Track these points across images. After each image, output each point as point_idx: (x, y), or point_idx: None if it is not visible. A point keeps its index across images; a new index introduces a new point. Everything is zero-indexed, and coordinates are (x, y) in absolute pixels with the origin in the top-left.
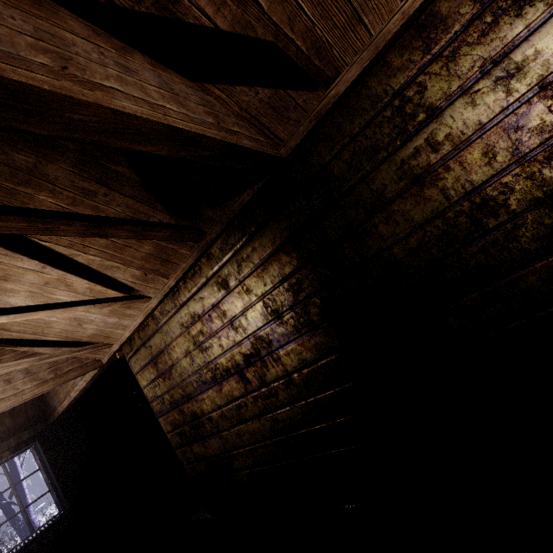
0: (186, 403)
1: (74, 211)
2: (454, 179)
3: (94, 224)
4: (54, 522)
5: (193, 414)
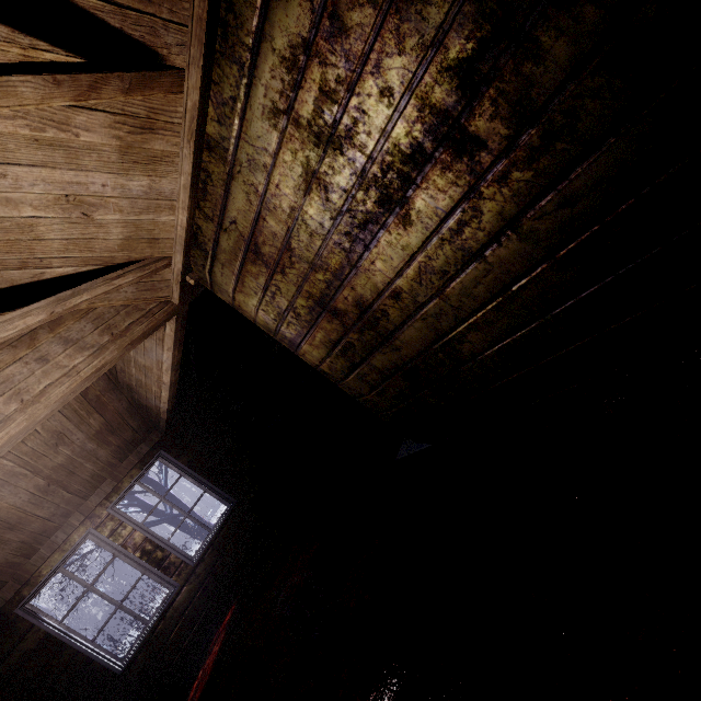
0: (338, 293)
1: None
2: None
3: None
4: (227, 516)
5: (357, 305)
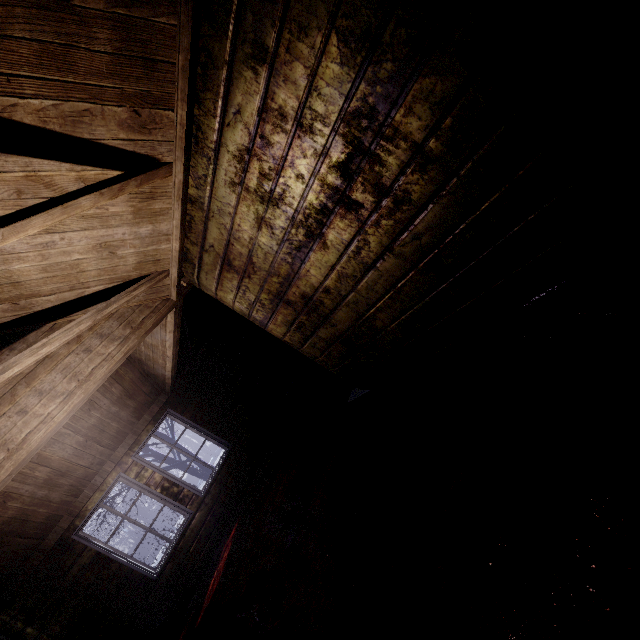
0: (289, 290)
1: None
2: None
3: None
4: (226, 457)
5: (302, 297)
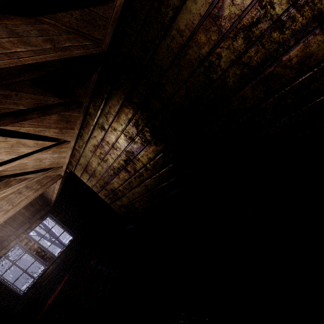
0: (107, 186)
1: (4, 107)
2: (194, 53)
3: (17, 116)
4: (72, 241)
5: (111, 189)
